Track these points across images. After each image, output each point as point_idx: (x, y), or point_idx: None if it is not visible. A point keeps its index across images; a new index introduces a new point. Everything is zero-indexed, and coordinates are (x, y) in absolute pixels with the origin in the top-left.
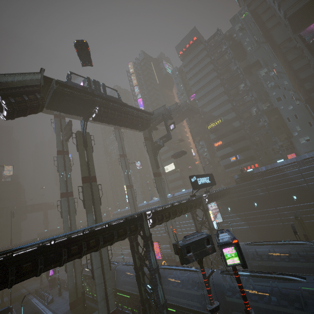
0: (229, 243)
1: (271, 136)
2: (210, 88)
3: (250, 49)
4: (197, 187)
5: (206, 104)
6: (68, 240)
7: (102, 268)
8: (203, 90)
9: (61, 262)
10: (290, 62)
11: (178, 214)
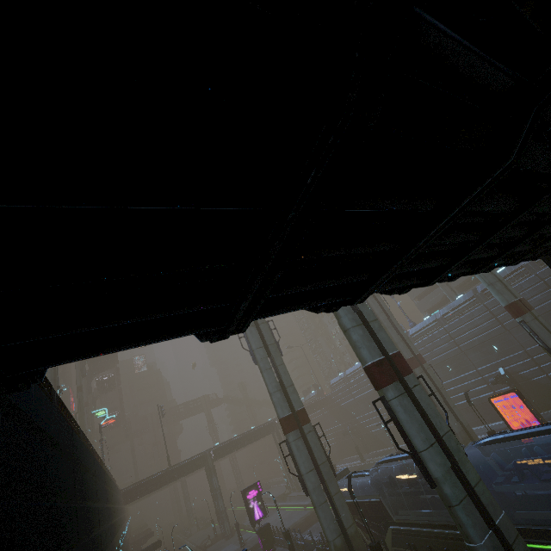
0: None
1: None
2: None
3: None
4: None
5: None
6: None
7: (442, 447)
8: None
9: None
10: None
11: None
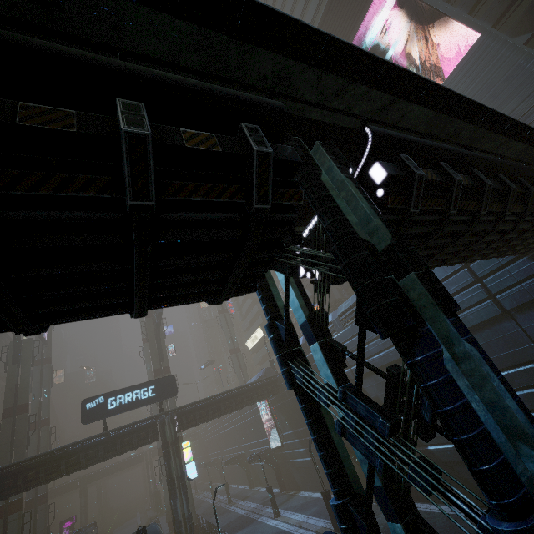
0: None
1: None
2: None
3: None
4: (101, 415)
5: None
6: None
7: None
8: None
9: None
10: None
11: (70, 468)
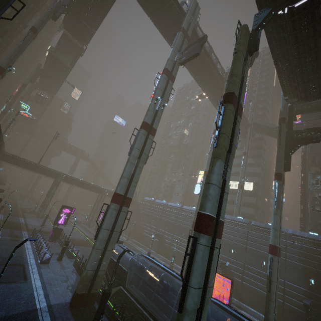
0: None
1: None
2: None
3: None
4: None
5: None
6: None
7: (203, 294)
8: None
9: None
10: None
11: None
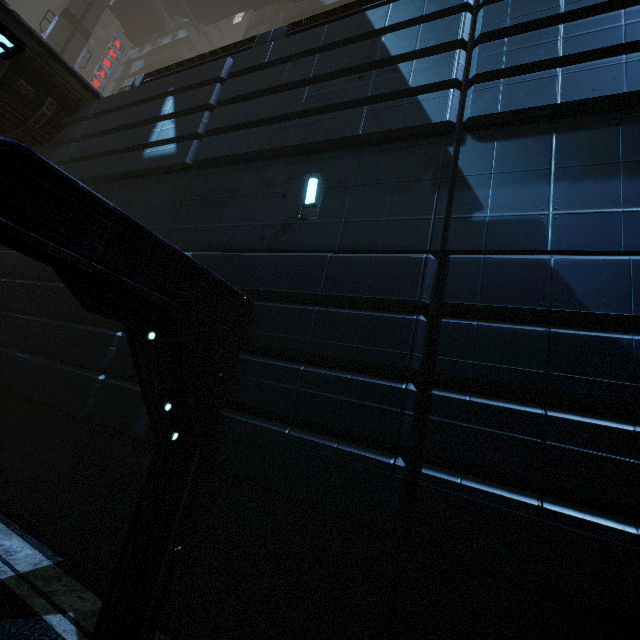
0: None
1: None
2: None
3: None
4: None
5: None
6: None
7: None
8: None
9: None
10: None
11: None
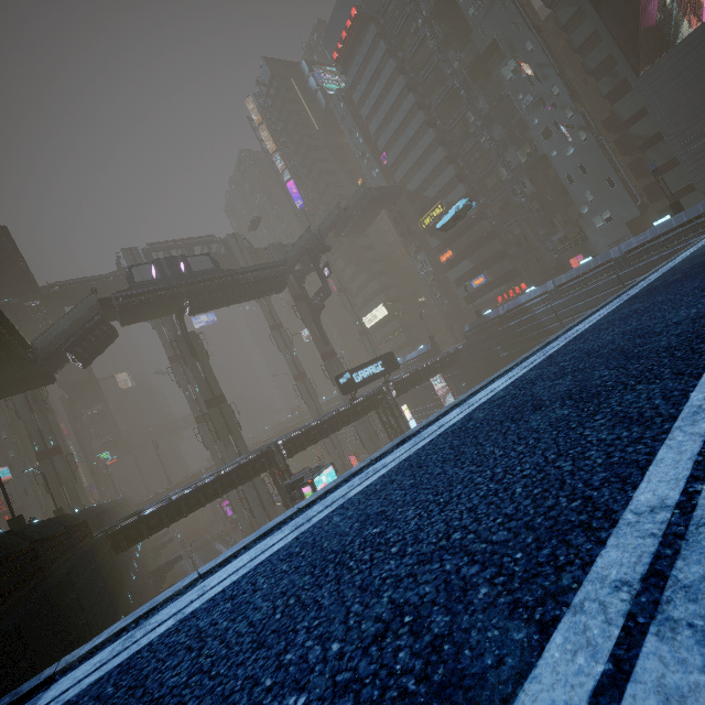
0: (306, 483)
1: (537, 225)
2: (408, 134)
3: (476, 13)
4: (353, 388)
5: (410, 174)
6: (183, 495)
7: (262, 505)
8: (397, 140)
9: (184, 514)
10: (566, 27)
11: (333, 430)
